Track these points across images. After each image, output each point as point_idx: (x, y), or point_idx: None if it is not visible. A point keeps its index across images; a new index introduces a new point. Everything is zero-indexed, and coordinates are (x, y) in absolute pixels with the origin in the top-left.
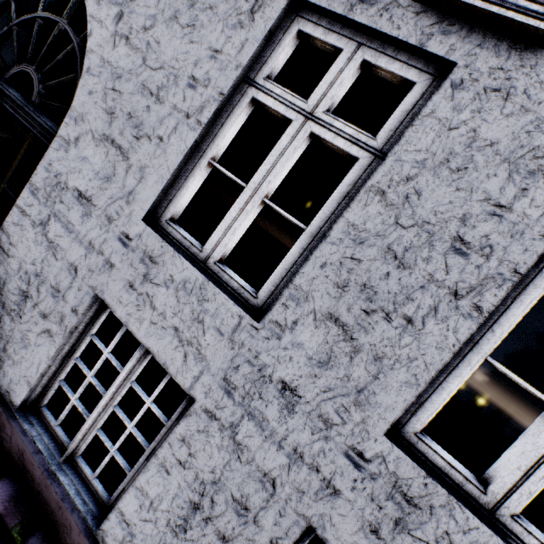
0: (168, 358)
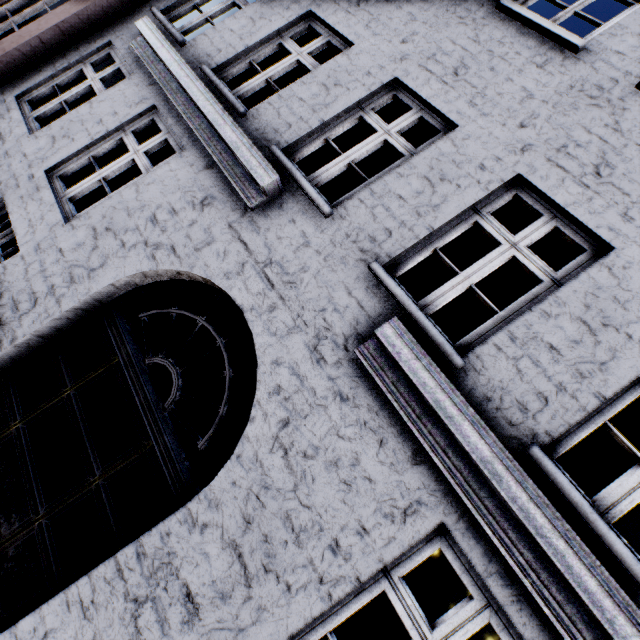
0: None
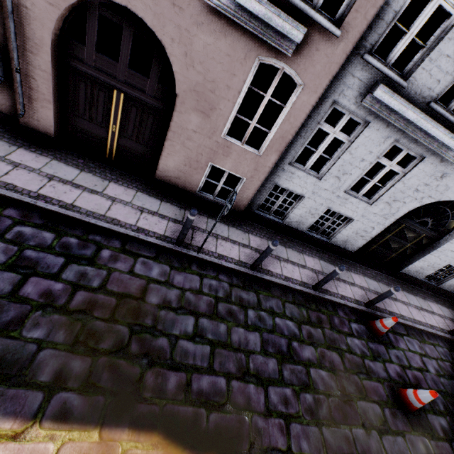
0: None
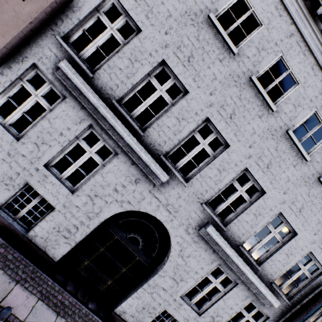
0: (181, 321)
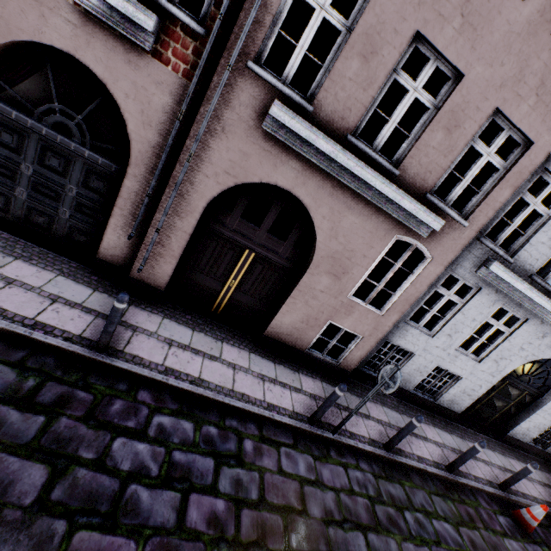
0: None
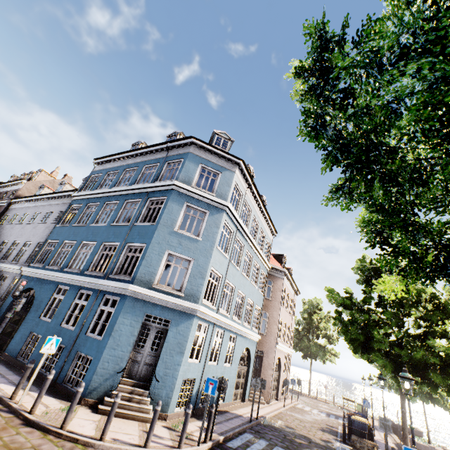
0: None
